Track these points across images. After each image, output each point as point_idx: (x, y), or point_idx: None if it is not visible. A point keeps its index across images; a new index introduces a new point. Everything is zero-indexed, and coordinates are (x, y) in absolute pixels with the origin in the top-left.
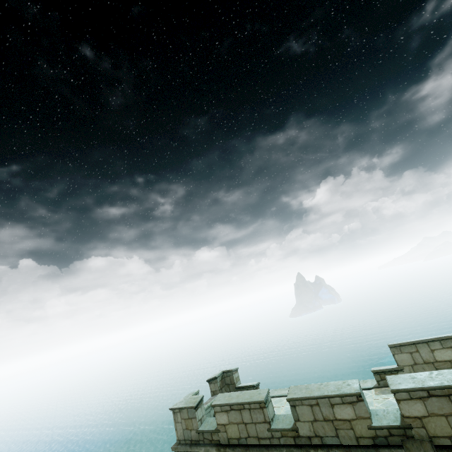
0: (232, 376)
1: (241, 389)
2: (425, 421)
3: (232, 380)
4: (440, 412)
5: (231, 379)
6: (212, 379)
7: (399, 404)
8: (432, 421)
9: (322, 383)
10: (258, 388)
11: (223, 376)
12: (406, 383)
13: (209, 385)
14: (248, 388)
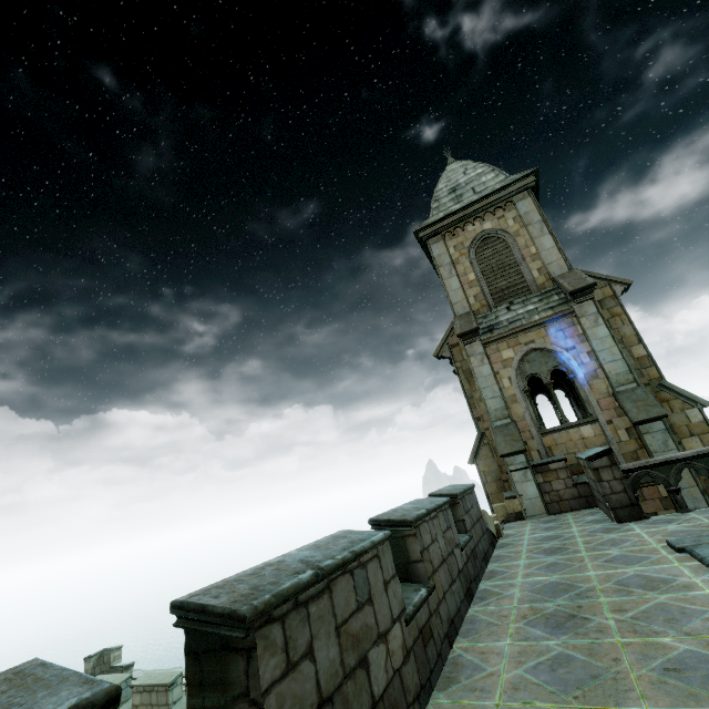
0: (110, 654)
1: (113, 669)
2: (139, 708)
3: (109, 659)
4: (145, 702)
5: (108, 658)
6: (87, 658)
7: (132, 695)
8: (141, 708)
9: (114, 674)
10: (131, 668)
11: (103, 654)
12: (142, 680)
13: (85, 664)
14: (118, 668)
